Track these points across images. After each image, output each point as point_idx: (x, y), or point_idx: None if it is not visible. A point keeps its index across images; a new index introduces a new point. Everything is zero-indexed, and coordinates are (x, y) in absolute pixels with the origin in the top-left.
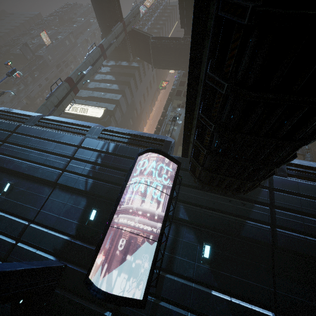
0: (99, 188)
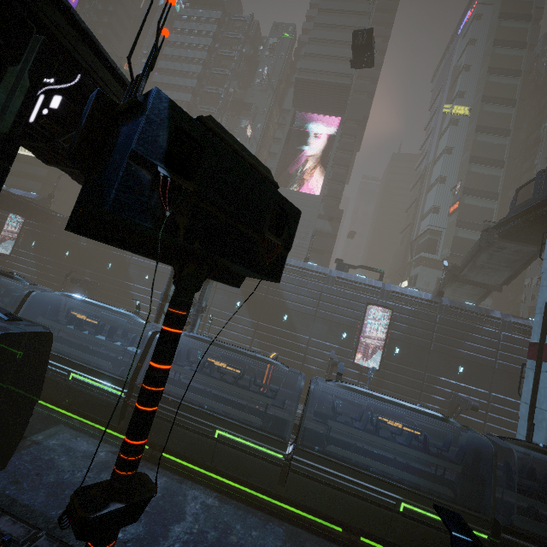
0: (1, 223)
